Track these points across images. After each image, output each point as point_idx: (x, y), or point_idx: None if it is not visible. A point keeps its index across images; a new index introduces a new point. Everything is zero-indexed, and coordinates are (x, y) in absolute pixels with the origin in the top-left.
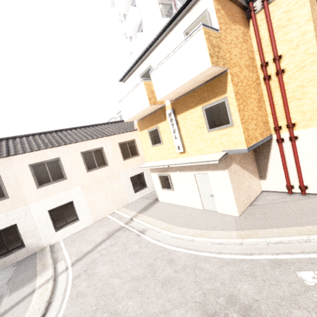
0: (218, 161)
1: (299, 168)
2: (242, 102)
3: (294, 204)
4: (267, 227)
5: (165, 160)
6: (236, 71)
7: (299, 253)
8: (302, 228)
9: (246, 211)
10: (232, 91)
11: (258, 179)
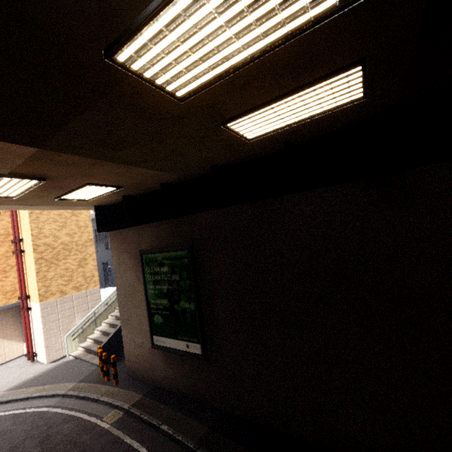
0: None
1: (29, 336)
2: None
3: (3, 374)
4: None
5: None
6: None
7: None
8: None
9: None
10: None
11: (20, 342)
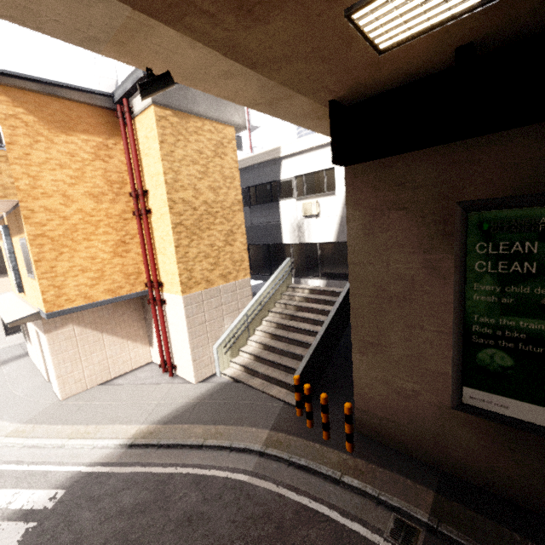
0: (11, 325)
1: (165, 342)
2: (55, 249)
3: (138, 390)
4: (58, 422)
5: (18, 297)
6: (48, 204)
7: (30, 463)
8: (84, 428)
9: (82, 393)
10: (26, 233)
11: (146, 345)
